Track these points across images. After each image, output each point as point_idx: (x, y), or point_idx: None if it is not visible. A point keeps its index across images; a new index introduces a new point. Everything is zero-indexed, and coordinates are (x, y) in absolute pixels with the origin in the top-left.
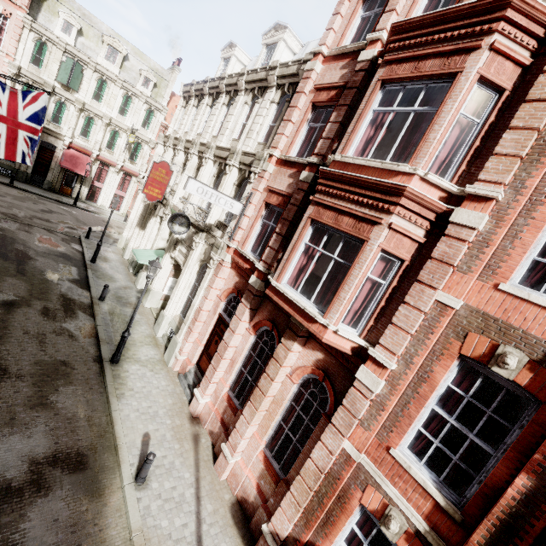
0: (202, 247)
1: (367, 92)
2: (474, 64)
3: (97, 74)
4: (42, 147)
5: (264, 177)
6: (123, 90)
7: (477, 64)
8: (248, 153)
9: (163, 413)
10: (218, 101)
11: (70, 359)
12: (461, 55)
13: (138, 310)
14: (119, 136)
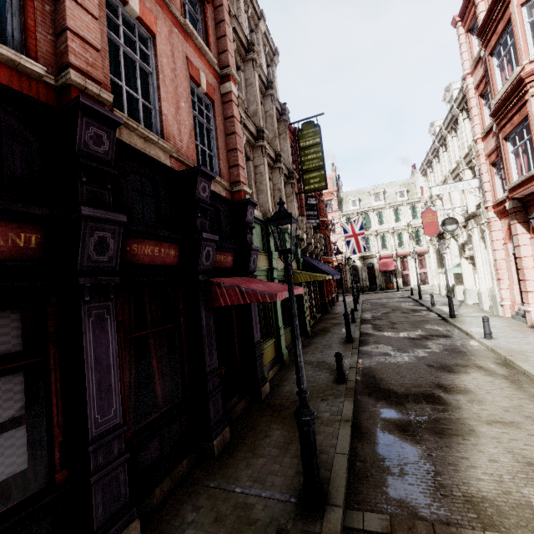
0: (477, 230)
1: (487, 66)
2: (513, 7)
3: (375, 212)
4: (367, 268)
5: (479, 155)
6: (391, 209)
7: (513, 6)
8: (466, 155)
9: (500, 326)
10: (439, 154)
11: (424, 320)
12: (506, 10)
13: (463, 305)
14: (402, 235)
